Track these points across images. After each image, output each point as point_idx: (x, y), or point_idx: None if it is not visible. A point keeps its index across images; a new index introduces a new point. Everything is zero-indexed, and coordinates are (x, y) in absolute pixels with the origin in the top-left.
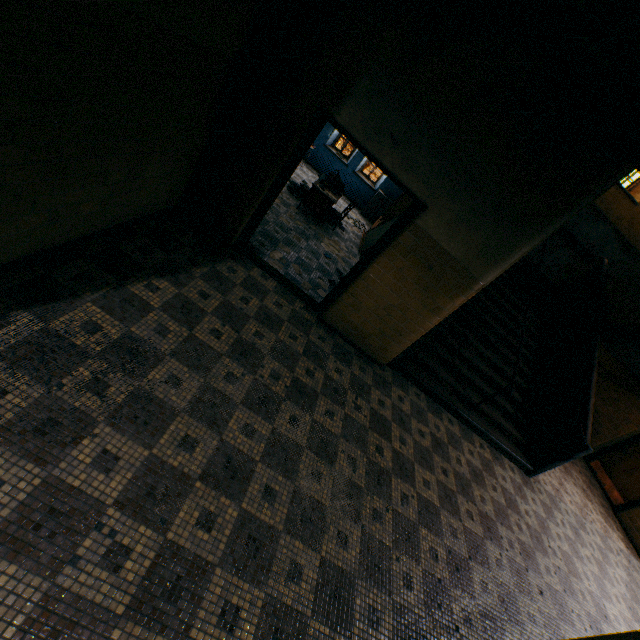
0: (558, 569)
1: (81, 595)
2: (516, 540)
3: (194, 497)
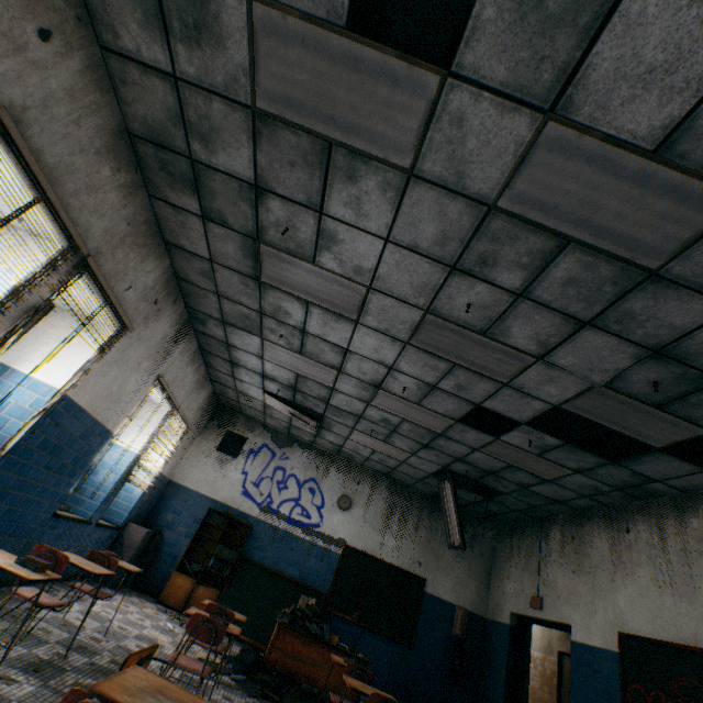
0: None
1: None
2: None
3: None
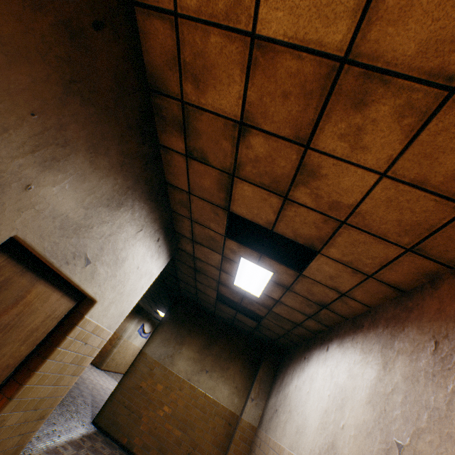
0: (90, 381)
1: (66, 438)
2: (81, 381)
3: (50, 417)
